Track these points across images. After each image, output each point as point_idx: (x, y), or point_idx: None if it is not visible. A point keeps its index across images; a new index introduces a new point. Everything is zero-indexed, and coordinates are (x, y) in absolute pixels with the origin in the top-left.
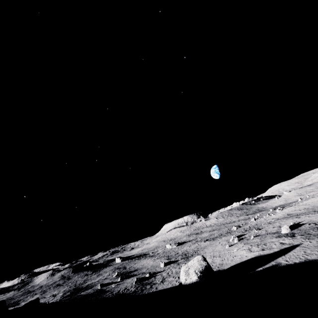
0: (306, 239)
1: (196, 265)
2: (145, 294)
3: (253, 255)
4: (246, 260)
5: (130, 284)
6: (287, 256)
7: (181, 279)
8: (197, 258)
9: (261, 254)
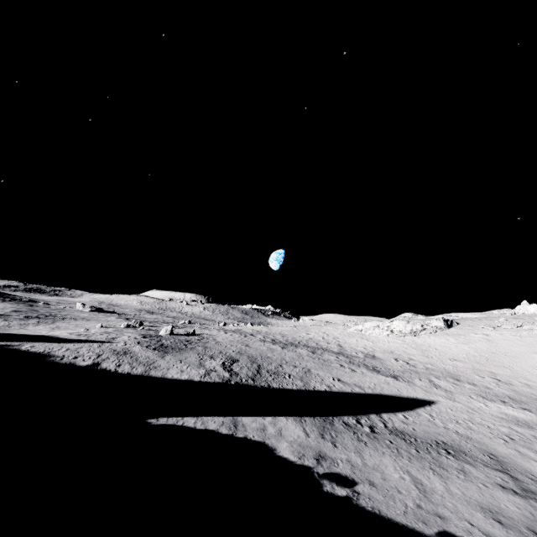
0: (134, 342)
1: None
2: None
3: (50, 334)
4: (26, 334)
5: None
6: (54, 345)
7: None
8: None
9: (58, 335)
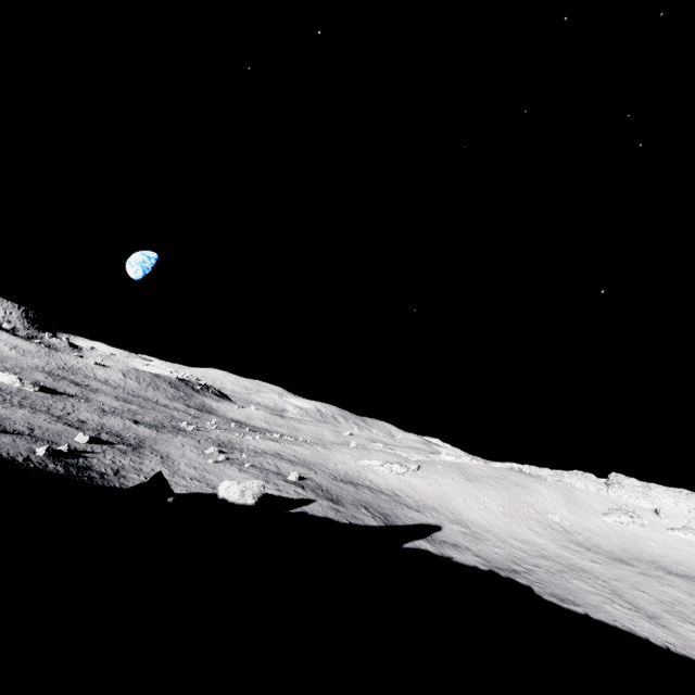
0: (318, 498)
1: (256, 489)
2: (112, 489)
3: (273, 493)
4: (268, 495)
5: (27, 452)
6: (311, 508)
7: (227, 496)
8: (259, 482)
9: (282, 495)
